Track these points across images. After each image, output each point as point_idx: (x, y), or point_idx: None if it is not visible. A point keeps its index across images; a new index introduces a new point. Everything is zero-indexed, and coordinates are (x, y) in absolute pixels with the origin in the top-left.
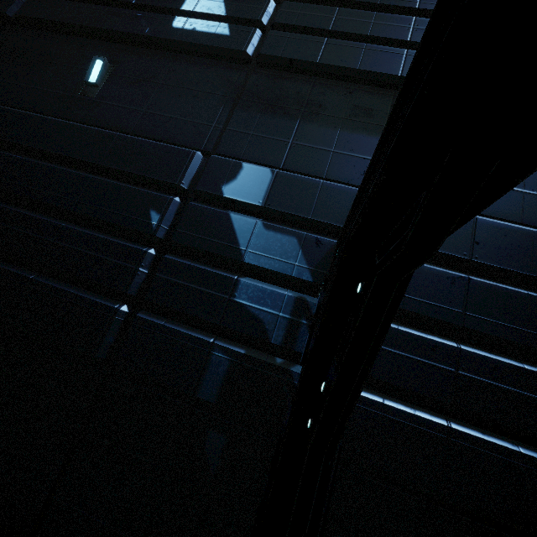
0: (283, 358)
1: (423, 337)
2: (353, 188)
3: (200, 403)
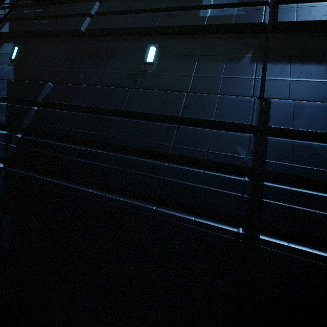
0: None
1: None
2: None
3: None
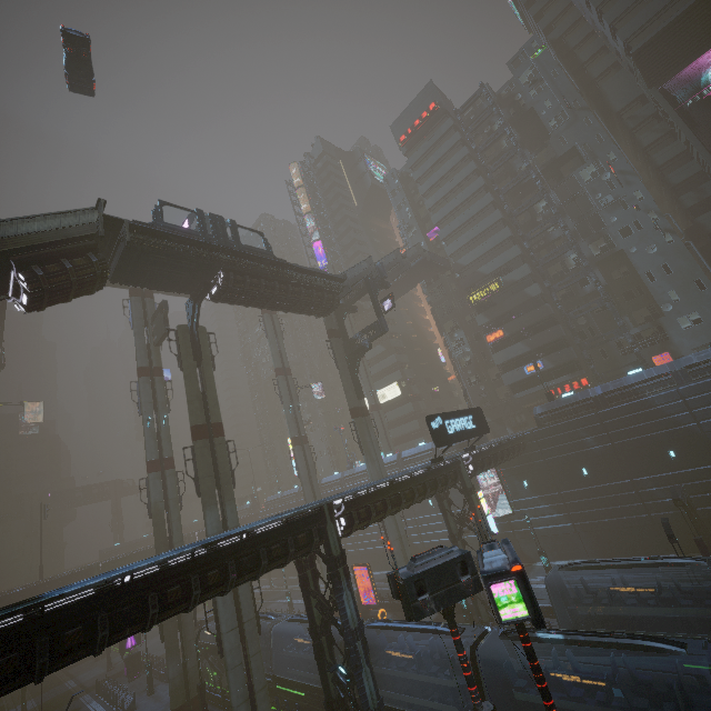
0: (682, 509)
1: (701, 496)
2: (667, 474)
3: (675, 522)
